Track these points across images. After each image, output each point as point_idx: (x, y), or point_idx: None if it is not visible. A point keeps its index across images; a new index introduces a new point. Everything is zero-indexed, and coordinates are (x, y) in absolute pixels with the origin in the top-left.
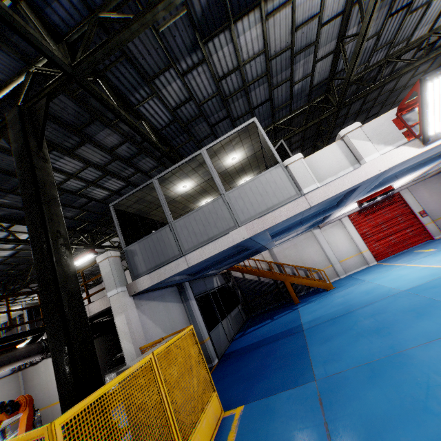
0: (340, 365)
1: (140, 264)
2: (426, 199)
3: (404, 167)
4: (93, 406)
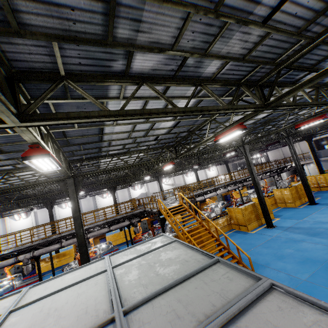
0: None
1: (321, 155)
2: None
3: None
4: (325, 174)
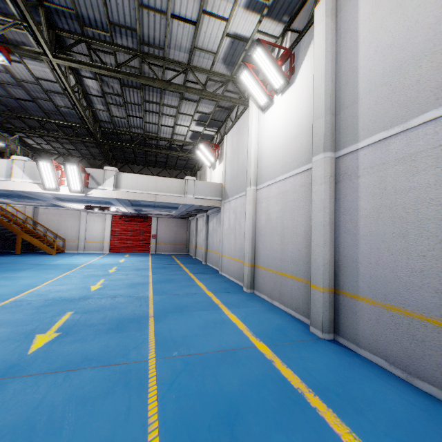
0: None
1: None
2: (163, 229)
3: (81, 198)
4: None
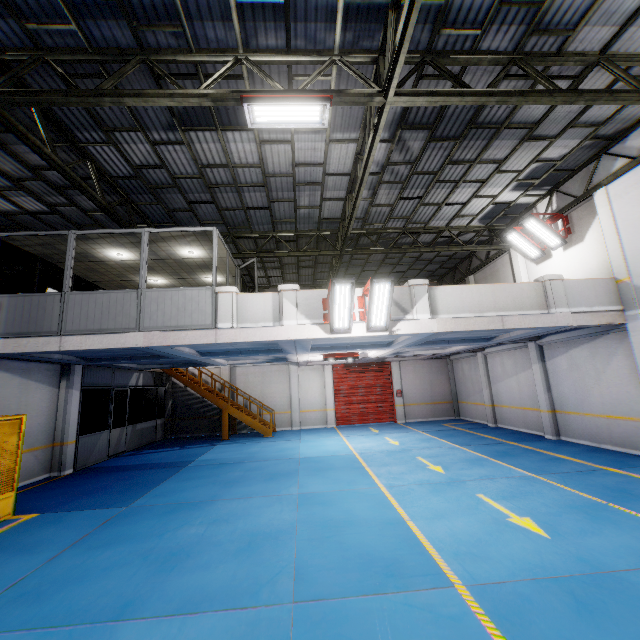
0: (162, 500)
1: (1, 323)
2: (410, 380)
3: (346, 342)
4: None
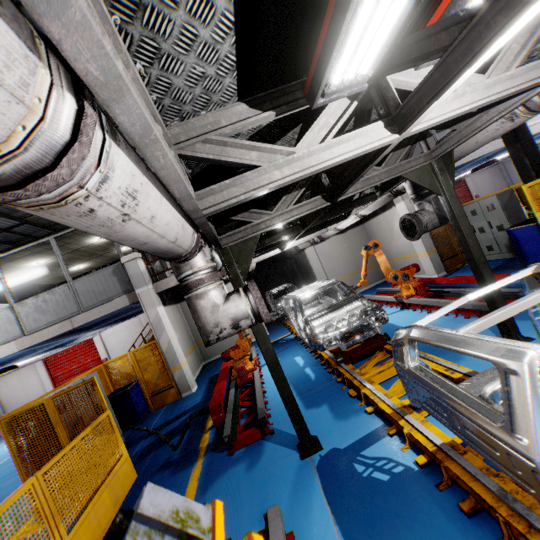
0: None
1: None
2: (479, 187)
3: None
4: None
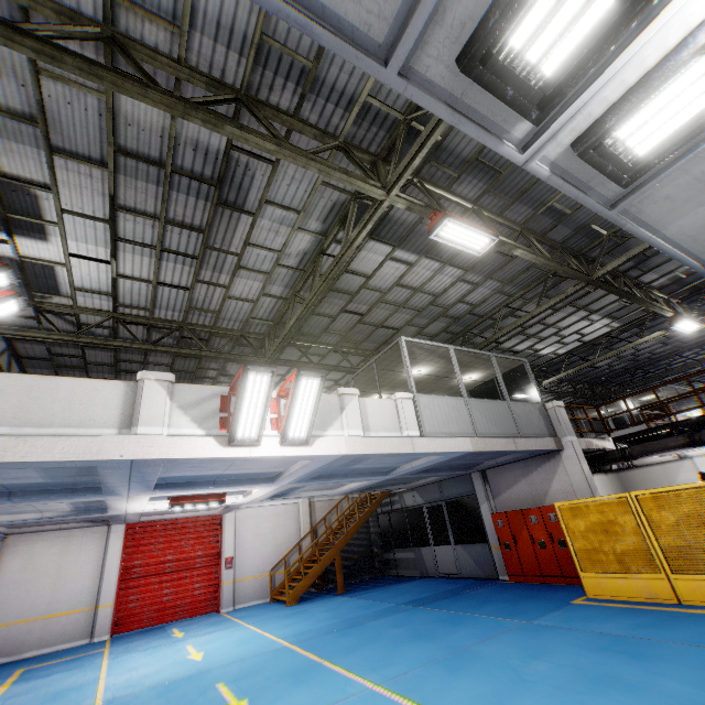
0: None
1: None
2: None
3: None
4: None
